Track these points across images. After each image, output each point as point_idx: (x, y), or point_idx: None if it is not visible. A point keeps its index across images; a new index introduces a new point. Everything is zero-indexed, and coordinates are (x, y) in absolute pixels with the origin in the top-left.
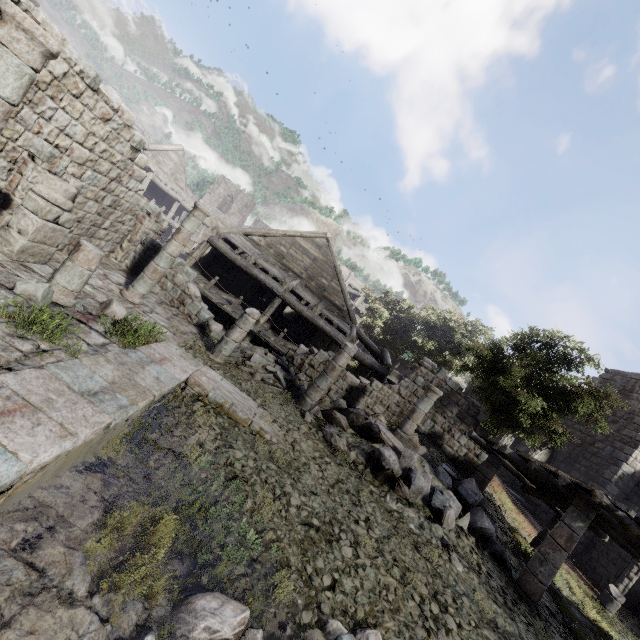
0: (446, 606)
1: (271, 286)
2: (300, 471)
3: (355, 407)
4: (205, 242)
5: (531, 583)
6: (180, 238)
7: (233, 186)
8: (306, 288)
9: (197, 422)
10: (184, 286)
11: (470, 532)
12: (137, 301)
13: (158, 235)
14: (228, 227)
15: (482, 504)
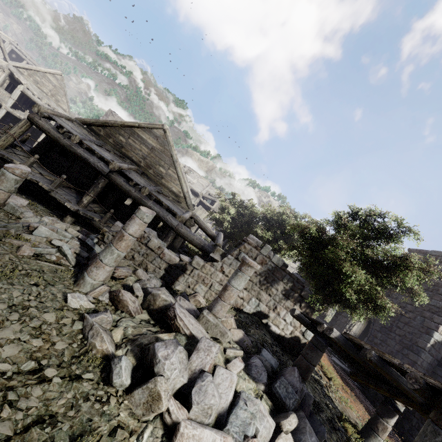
0: None
1: (96, 165)
2: None
3: (175, 287)
4: (25, 119)
5: None
6: None
7: (119, 118)
8: (144, 175)
9: None
10: None
11: None
12: None
13: None
14: None
15: (306, 401)
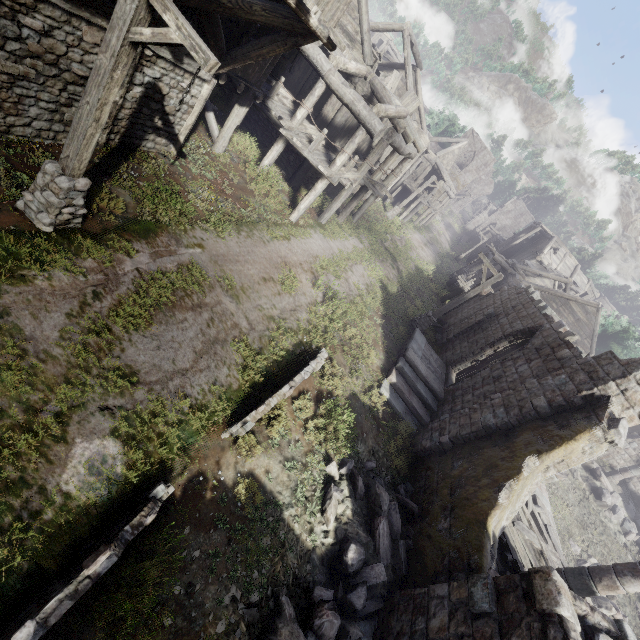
0: None
1: None
2: (567, 492)
3: None
4: None
5: None
6: None
7: (479, 142)
8: None
9: None
10: None
11: (636, 543)
12: None
13: None
14: (460, 184)
15: None
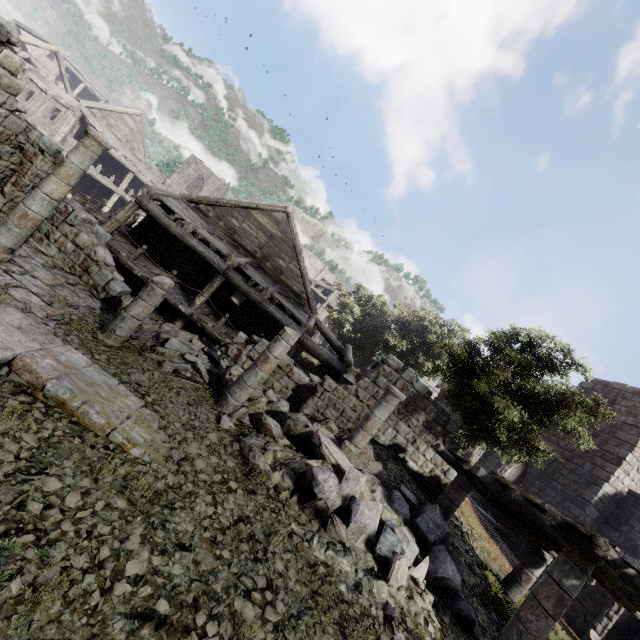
0: None
1: (212, 261)
2: (174, 508)
3: (302, 410)
4: (132, 202)
5: None
6: (62, 173)
7: (205, 167)
8: (260, 269)
9: None
10: (89, 249)
11: (428, 584)
12: None
13: None
14: None
15: (446, 539)
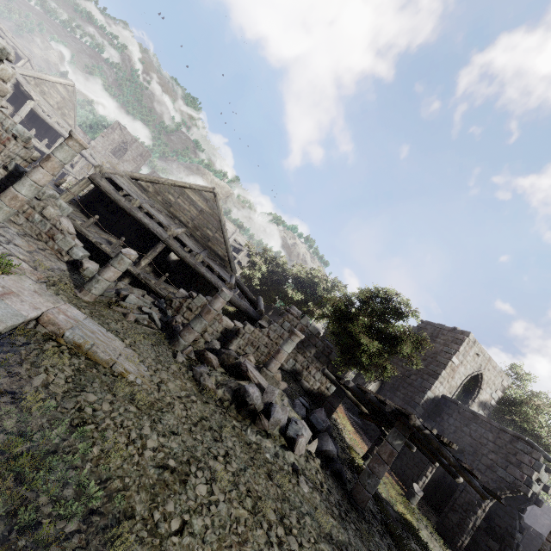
0: (291, 528)
1: (155, 231)
2: (163, 411)
3: (228, 348)
4: (86, 179)
5: (361, 493)
6: (49, 166)
7: (129, 134)
8: (191, 237)
9: (44, 364)
10: (55, 220)
11: (317, 455)
12: None
13: (27, 162)
14: None
15: (328, 429)
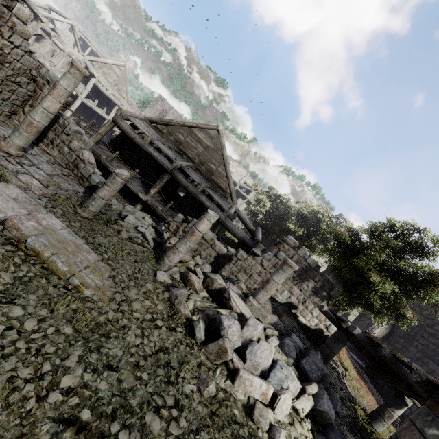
0: None
1: (162, 163)
2: (109, 336)
3: (221, 273)
4: (110, 121)
5: None
6: (55, 94)
7: (167, 103)
8: (197, 171)
9: None
10: (78, 152)
11: (307, 414)
12: (13, 152)
13: (63, 107)
14: None
15: (325, 379)
